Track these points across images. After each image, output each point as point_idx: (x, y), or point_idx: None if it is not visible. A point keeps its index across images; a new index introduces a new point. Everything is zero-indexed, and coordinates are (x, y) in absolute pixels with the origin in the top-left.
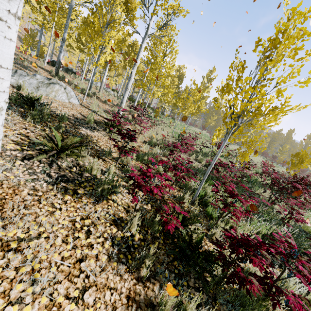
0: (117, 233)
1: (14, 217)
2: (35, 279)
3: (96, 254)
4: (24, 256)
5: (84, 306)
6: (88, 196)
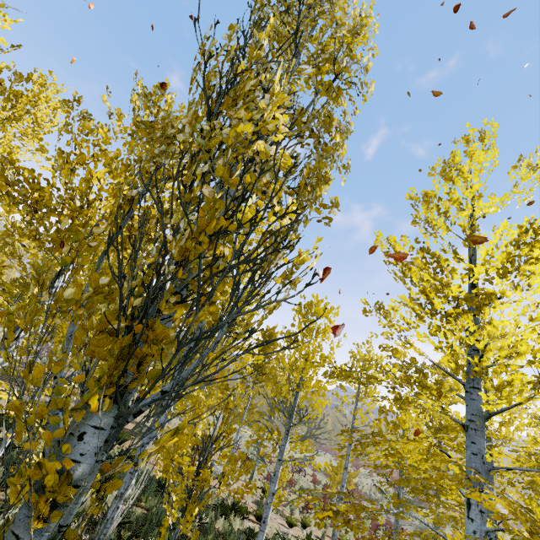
0: None
1: None
2: None
3: None
4: None
5: None
6: None
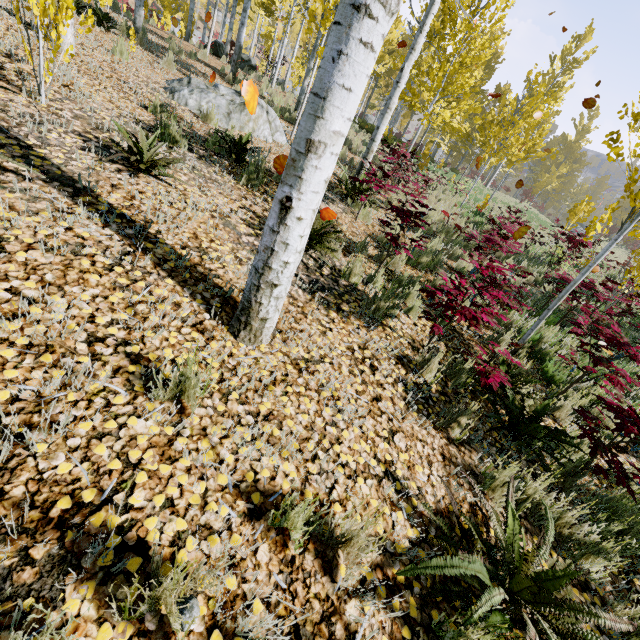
0: (407, 376)
1: (289, 332)
2: (339, 407)
3: (390, 397)
4: (318, 380)
5: (397, 449)
6: (358, 316)
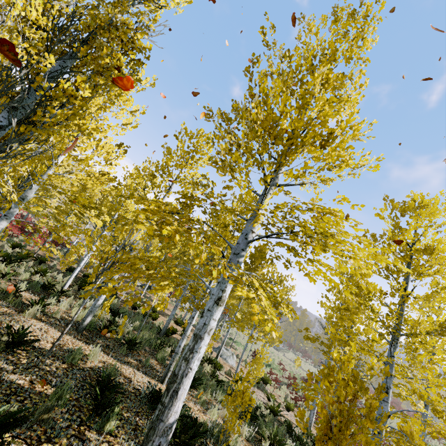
0: None
1: None
2: None
3: None
4: None
5: None
6: None
